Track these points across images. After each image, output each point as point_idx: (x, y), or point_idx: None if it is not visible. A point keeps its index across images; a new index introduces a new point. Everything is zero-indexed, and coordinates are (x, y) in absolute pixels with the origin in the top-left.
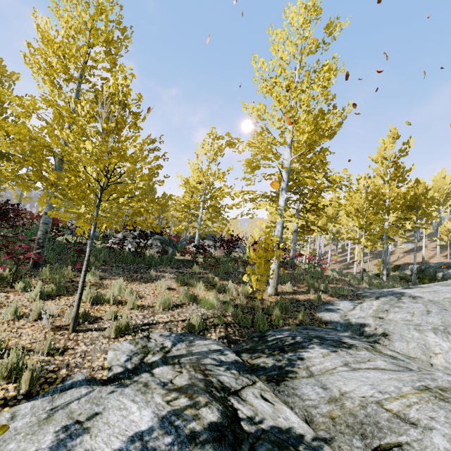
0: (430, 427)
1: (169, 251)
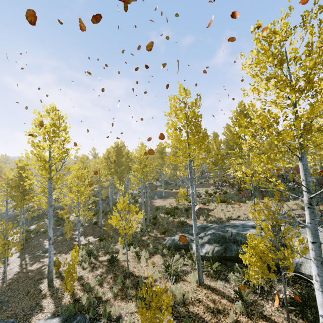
0: None
1: None
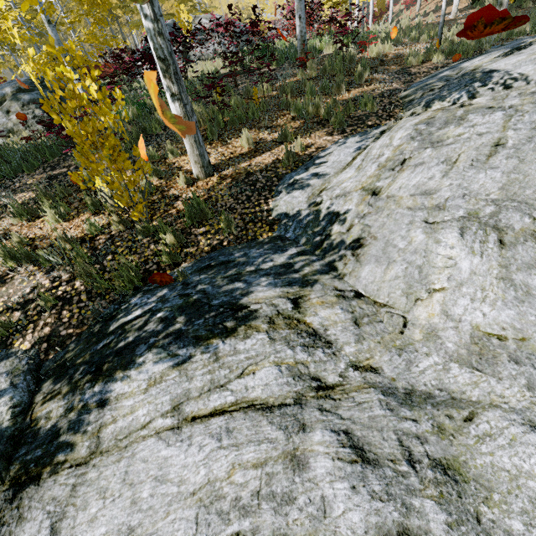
0: None
1: None
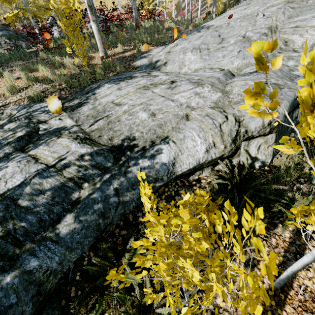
0: (126, 104)
1: (23, 46)
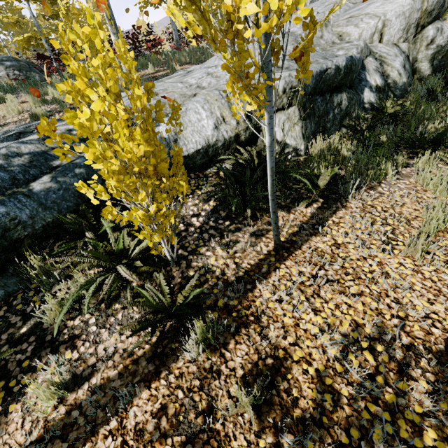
0: None
1: (36, 78)
